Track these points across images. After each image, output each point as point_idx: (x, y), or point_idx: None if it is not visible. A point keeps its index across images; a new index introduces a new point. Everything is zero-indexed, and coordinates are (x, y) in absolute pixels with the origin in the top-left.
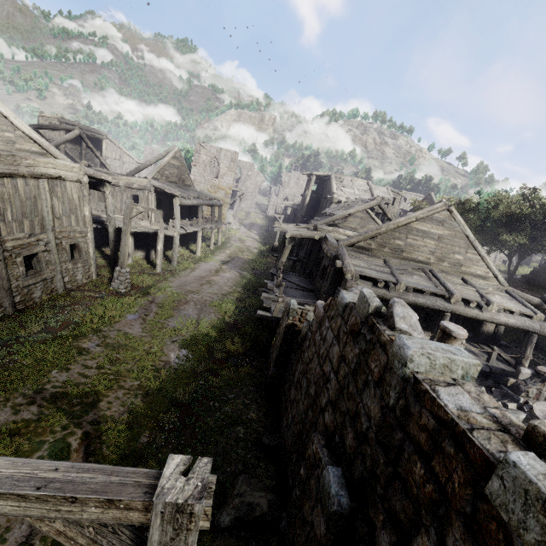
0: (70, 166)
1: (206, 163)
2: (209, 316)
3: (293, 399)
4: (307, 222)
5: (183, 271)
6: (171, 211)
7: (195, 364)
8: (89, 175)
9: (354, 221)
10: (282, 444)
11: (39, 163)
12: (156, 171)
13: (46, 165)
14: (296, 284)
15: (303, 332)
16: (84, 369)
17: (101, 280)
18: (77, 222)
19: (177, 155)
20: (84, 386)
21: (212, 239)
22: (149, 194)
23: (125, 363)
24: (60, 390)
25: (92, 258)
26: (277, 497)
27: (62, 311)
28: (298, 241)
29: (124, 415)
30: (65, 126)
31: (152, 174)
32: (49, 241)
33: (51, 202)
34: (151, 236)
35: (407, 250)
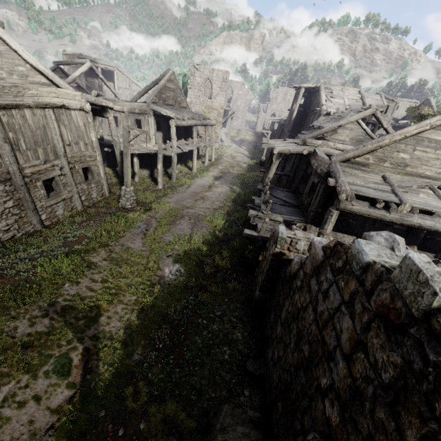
0: (72, 95)
1: (200, 85)
2: (201, 230)
3: (279, 336)
4: (293, 136)
5: (181, 187)
6: (169, 132)
7: (186, 280)
8: (90, 102)
9: (343, 133)
10: (267, 375)
11: (42, 93)
12: (154, 95)
13: (49, 95)
14: (282, 200)
15: (293, 268)
16: (91, 283)
17: (112, 197)
18: (86, 147)
19: (171, 78)
20: (89, 299)
21: (207, 156)
22: (149, 117)
23: (126, 277)
24: (69, 303)
25: (103, 178)
26: (261, 437)
27: (79, 227)
28: (284, 155)
29: (120, 332)
30: (79, 60)
31: (150, 98)
32: (63, 166)
33: (59, 130)
34: (153, 156)
35: (412, 164)
